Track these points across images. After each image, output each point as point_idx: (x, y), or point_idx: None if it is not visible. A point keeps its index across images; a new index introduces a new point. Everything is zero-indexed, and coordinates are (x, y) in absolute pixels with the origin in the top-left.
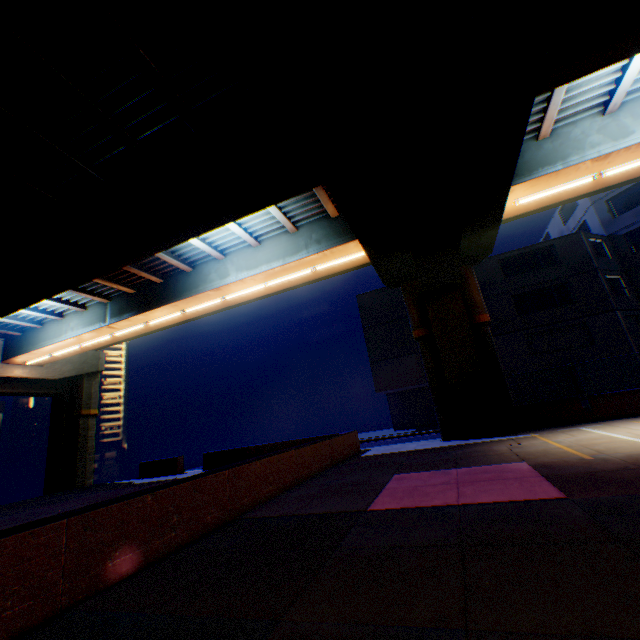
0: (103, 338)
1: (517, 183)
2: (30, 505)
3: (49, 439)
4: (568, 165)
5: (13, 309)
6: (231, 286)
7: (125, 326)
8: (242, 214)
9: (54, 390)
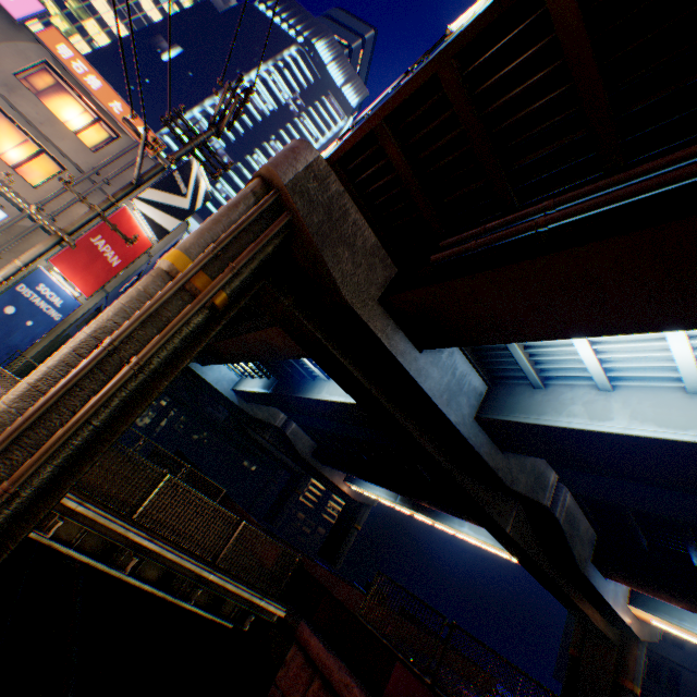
0: (389, 503)
1: (643, 609)
2: (326, 564)
3: (334, 526)
4: (680, 625)
5: (369, 481)
6: (462, 532)
7: (402, 507)
8: (475, 524)
9: (350, 502)
